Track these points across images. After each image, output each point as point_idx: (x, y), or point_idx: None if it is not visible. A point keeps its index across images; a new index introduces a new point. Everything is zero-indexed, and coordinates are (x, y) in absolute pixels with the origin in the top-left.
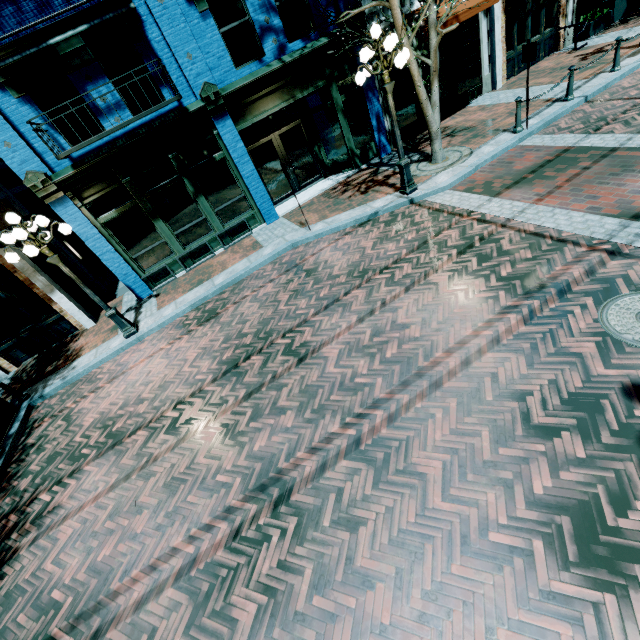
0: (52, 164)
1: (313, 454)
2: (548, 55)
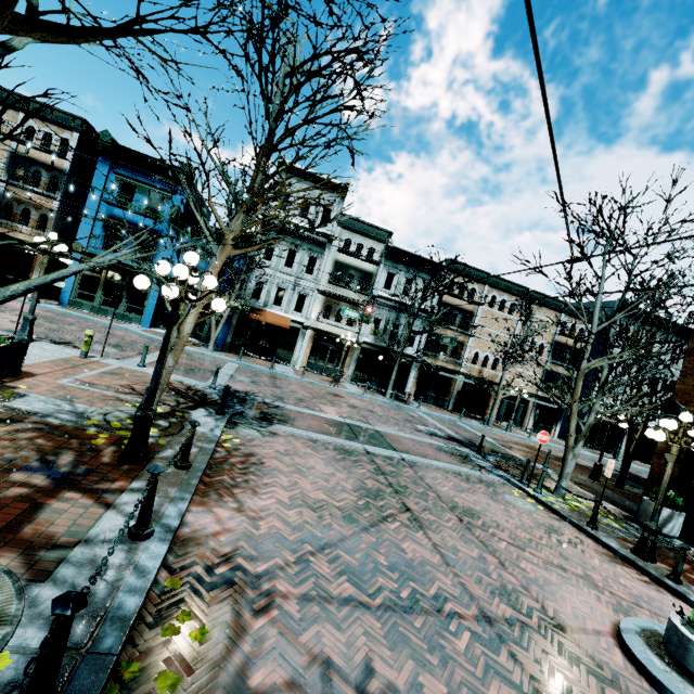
0: (91, 247)
1: (6, 318)
2: None
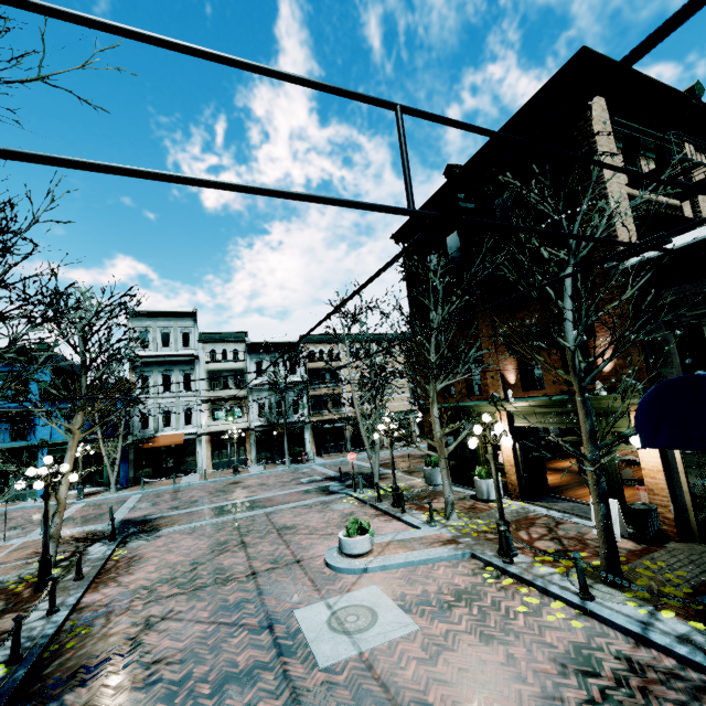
0: None
1: None
2: (244, 467)
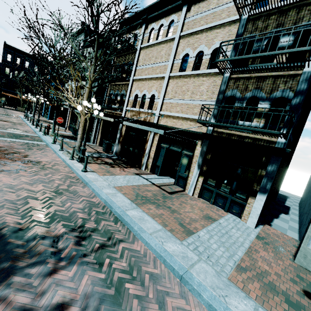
0: None
1: None
2: None
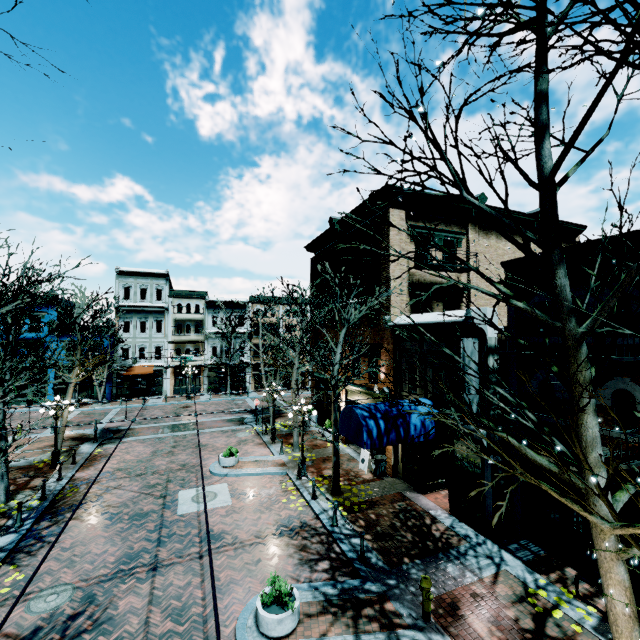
0: None
1: None
2: (198, 393)
